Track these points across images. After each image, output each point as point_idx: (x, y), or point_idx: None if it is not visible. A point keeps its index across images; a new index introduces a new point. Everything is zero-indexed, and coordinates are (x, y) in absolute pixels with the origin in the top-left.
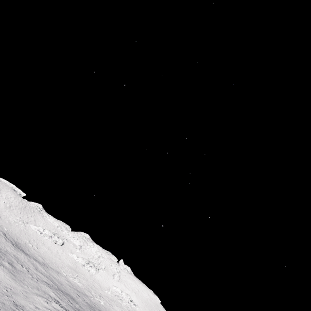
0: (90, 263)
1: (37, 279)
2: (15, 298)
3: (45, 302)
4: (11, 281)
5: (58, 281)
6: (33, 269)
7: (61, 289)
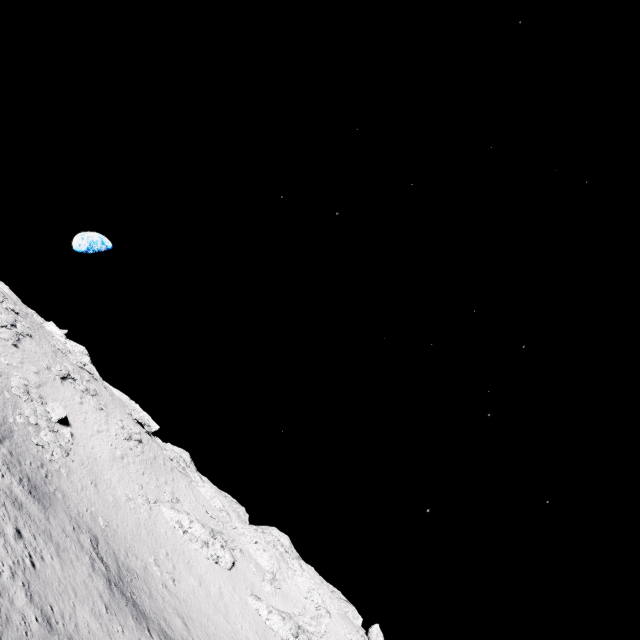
0: (299, 632)
1: None
2: None
3: None
4: None
5: None
6: None
7: None
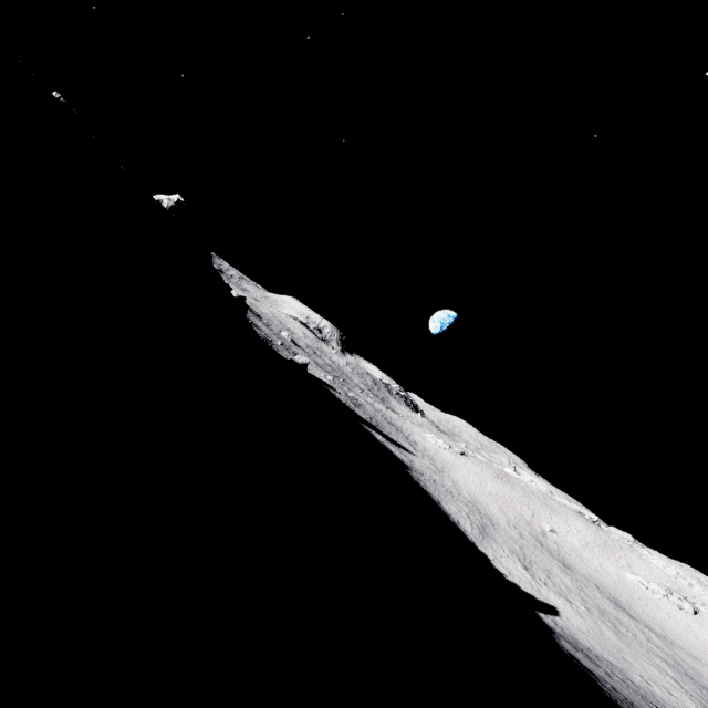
0: None
1: (648, 650)
2: (623, 654)
3: (657, 672)
4: (617, 640)
5: (692, 667)
6: (643, 638)
7: (692, 676)
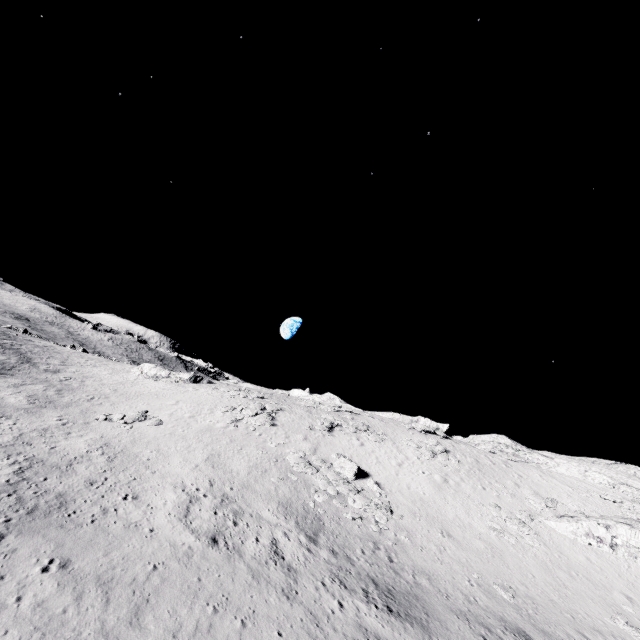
0: None
1: None
2: None
3: None
4: None
5: None
6: None
7: None
